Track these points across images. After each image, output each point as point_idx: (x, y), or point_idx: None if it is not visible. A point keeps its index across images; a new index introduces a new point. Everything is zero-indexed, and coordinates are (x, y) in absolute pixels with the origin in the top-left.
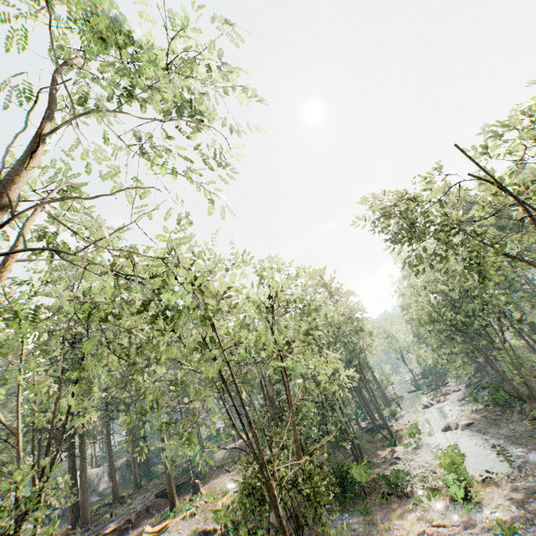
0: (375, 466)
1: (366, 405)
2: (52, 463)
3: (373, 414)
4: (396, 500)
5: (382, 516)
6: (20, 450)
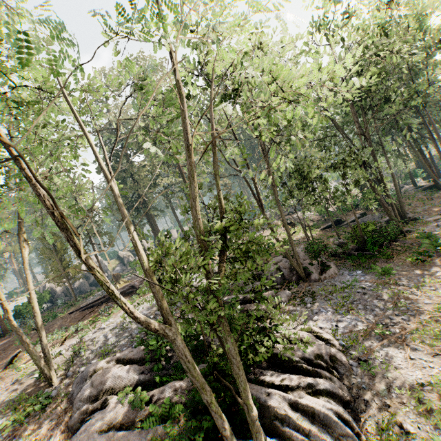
0: (421, 224)
1: (428, 162)
2: None
3: (440, 172)
4: (439, 263)
5: (408, 279)
6: None
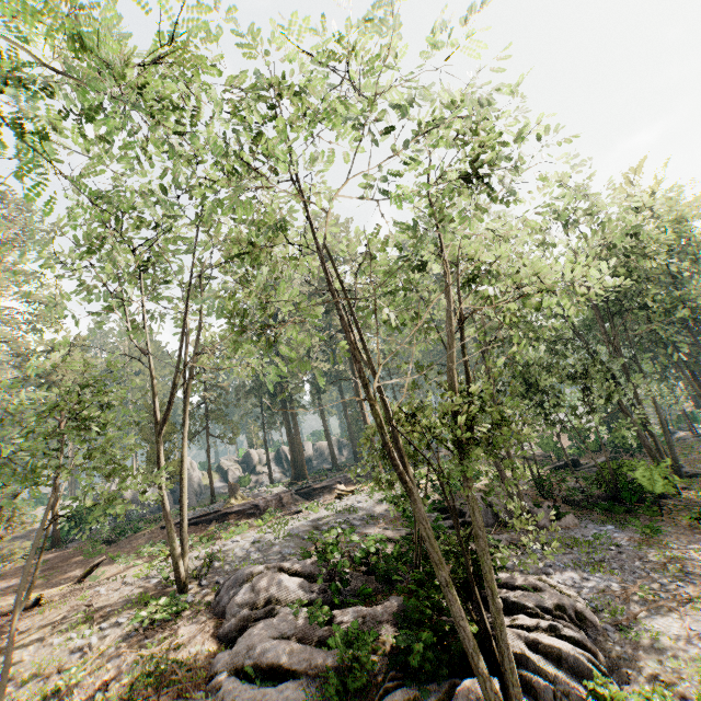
0: None
1: None
2: (174, 383)
3: None
4: None
5: (684, 542)
6: (152, 370)
